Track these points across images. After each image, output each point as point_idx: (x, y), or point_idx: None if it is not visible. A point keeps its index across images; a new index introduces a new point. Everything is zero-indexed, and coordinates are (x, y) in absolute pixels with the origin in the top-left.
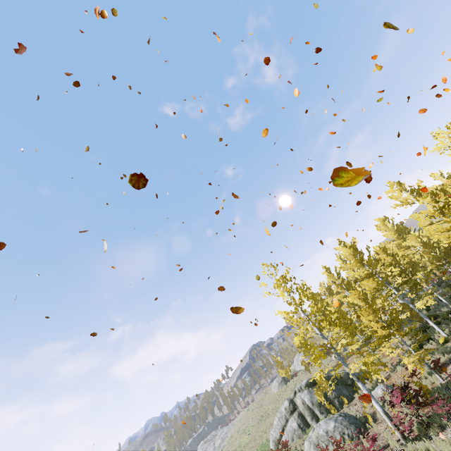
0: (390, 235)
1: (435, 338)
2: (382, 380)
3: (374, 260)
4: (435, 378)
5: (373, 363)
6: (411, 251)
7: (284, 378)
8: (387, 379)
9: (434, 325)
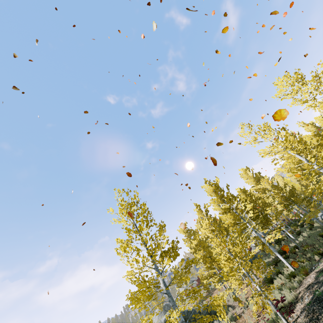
0: (250, 181)
1: (284, 272)
2: (236, 317)
3: (231, 196)
4: (281, 322)
5: (212, 306)
6: (266, 195)
7: (164, 308)
8: (241, 316)
9: (282, 259)
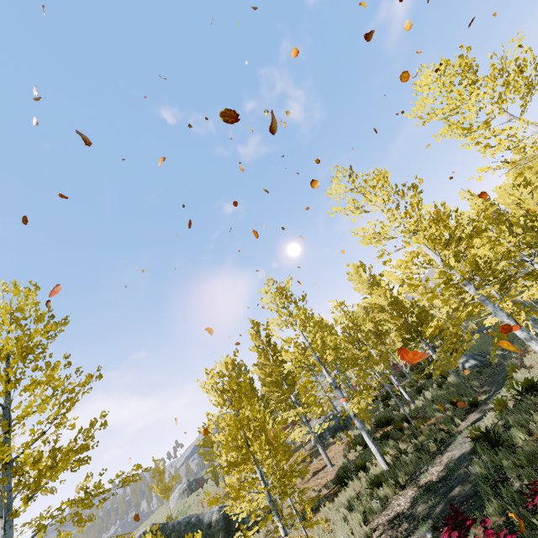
0: (362, 288)
1: (370, 469)
2: None
3: (305, 316)
4: None
5: None
6: (384, 316)
7: (190, 486)
8: None
9: (372, 446)
